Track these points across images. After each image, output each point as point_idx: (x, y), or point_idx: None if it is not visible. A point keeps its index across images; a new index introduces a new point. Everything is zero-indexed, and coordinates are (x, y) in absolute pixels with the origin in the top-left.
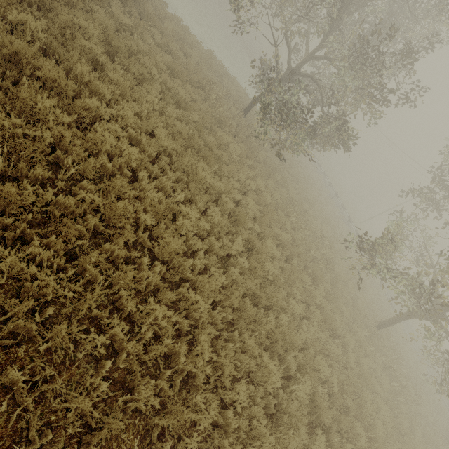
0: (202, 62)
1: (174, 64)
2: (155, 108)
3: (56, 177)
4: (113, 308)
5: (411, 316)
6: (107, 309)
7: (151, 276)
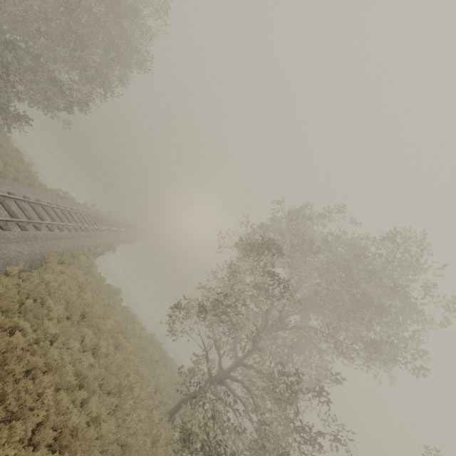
0: (136, 351)
1: (88, 371)
2: None
3: None
4: None
5: None
6: None
7: None
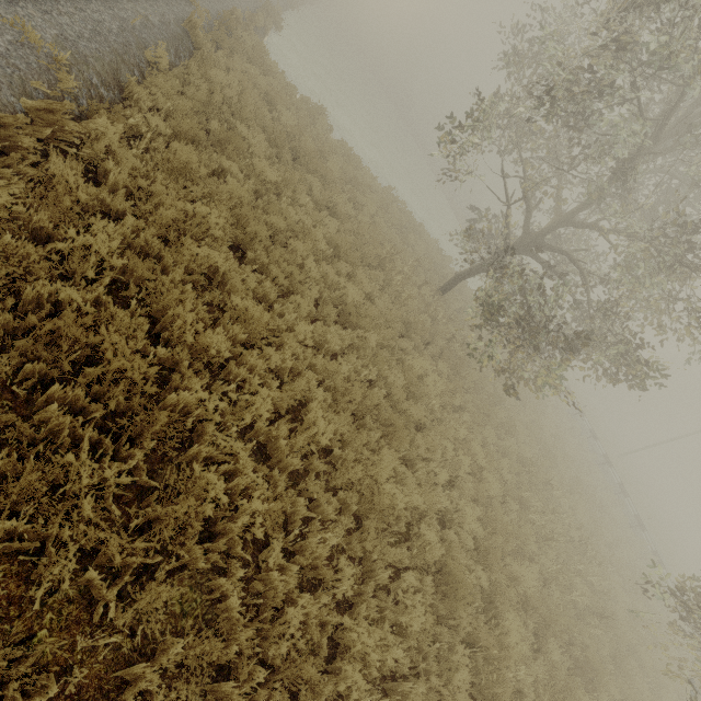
0: (379, 212)
1: (341, 238)
2: (307, 342)
3: (73, 644)
4: None
5: None
6: None
7: None
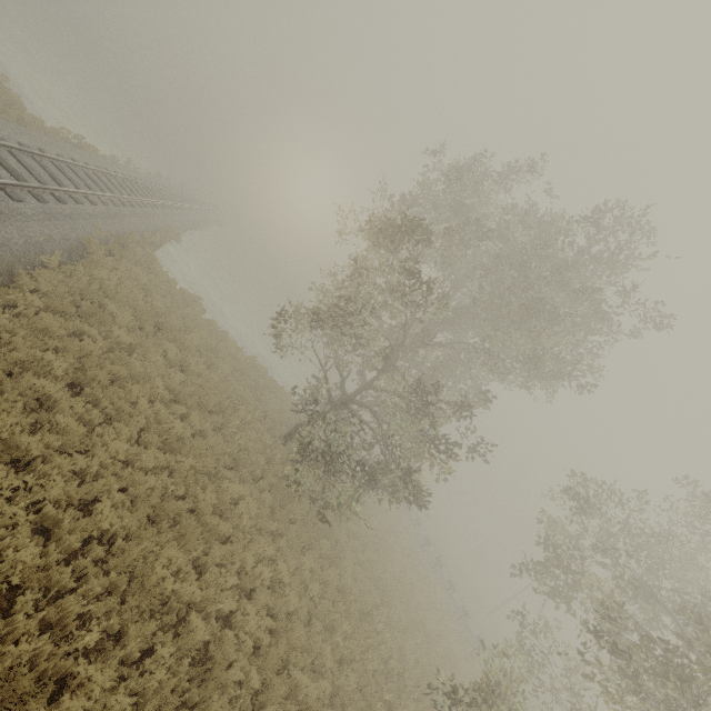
0: (235, 373)
1: (182, 387)
2: (119, 457)
3: None
4: None
5: None
6: None
7: None
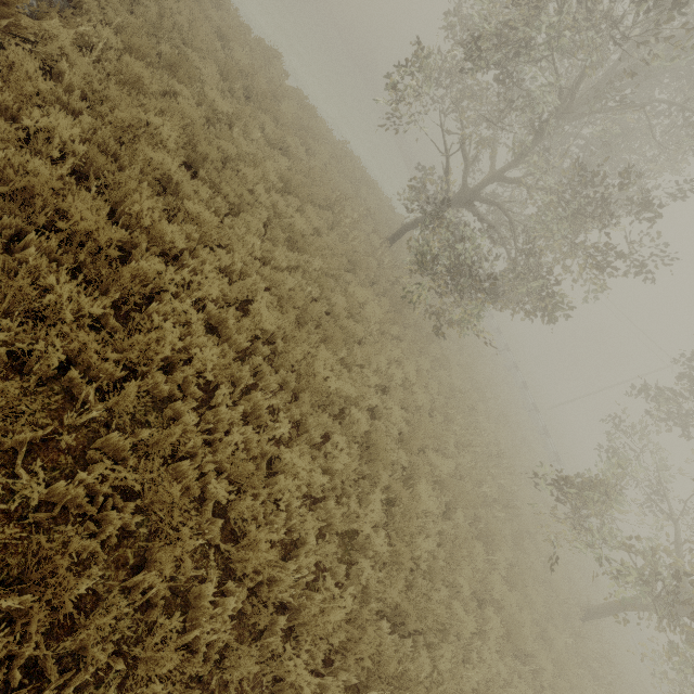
0: (332, 162)
1: (291, 174)
2: (255, 254)
3: (61, 421)
4: None
5: (639, 605)
6: None
7: (216, 626)
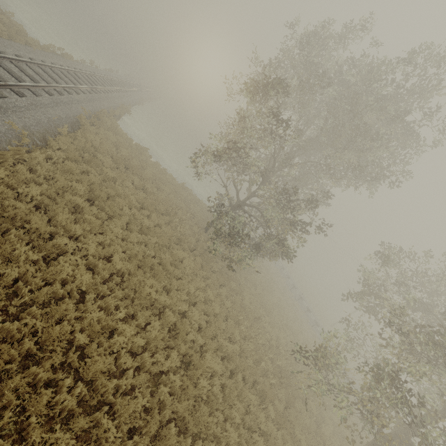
0: (173, 193)
1: (145, 200)
2: (119, 236)
3: (10, 303)
4: (18, 438)
5: (379, 443)
6: (11, 439)
7: (68, 399)
